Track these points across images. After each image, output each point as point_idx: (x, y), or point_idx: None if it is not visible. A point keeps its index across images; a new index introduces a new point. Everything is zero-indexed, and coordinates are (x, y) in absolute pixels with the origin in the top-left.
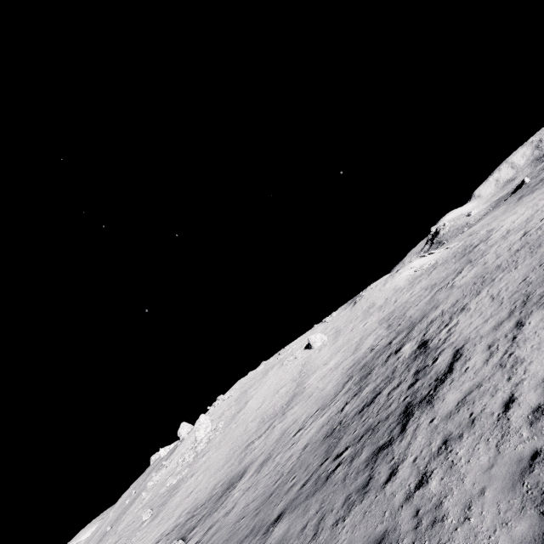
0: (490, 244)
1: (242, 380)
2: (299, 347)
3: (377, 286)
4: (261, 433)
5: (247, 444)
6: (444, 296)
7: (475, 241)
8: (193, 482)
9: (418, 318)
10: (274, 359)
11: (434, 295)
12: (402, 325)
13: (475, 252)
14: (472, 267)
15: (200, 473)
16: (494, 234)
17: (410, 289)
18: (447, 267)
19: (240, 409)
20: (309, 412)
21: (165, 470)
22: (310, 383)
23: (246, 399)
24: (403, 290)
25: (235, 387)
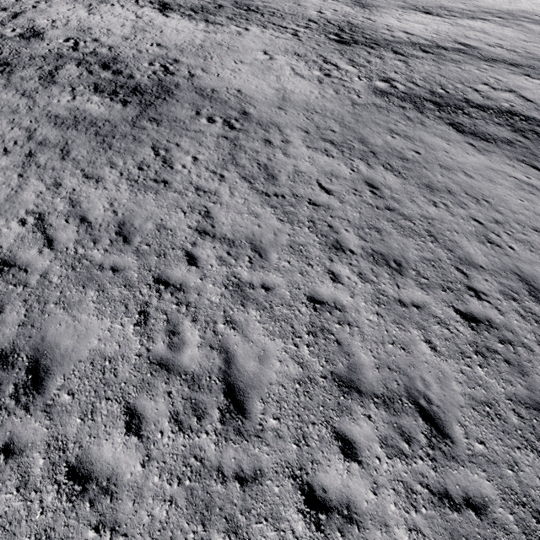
0: None
1: None
2: None
3: None
4: None
5: None
6: None
7: None
8: None
9: None
10: None
11: None
12: None
13: None
14: None
15: None
16: None
17: None
18: None
19: None
20: (481, 4)
21: None
22: None
23: None
24: None
25: None
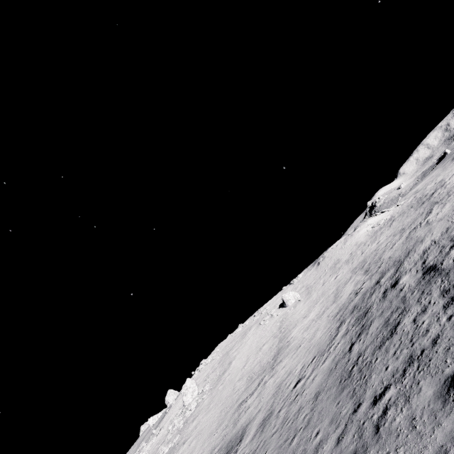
0: (452, 186)
1: (222, 343)
2: (273, 307)
3: (338, 245)
4: (252, 390)
5: (239, 404)
6: (423, 231)
7: (428, 192)
8: (186, 449)
9: (402, 255)
10: (250, 321)
11: (409, 235)
12: (384, 266)
13: (436, 196)
14: (443, 204)
15: (192, 439)
16: (448, 180)
17: (375, 240)
18: (408, 215)
19: (224, 370)
20: (304, 362)
21: (155, 439)
22: (294, 336)
23: (229, 360)
24: (366, 243)
25: (216, 350)
